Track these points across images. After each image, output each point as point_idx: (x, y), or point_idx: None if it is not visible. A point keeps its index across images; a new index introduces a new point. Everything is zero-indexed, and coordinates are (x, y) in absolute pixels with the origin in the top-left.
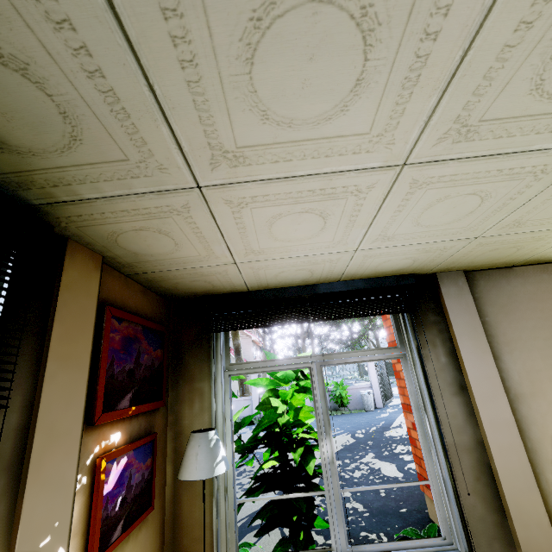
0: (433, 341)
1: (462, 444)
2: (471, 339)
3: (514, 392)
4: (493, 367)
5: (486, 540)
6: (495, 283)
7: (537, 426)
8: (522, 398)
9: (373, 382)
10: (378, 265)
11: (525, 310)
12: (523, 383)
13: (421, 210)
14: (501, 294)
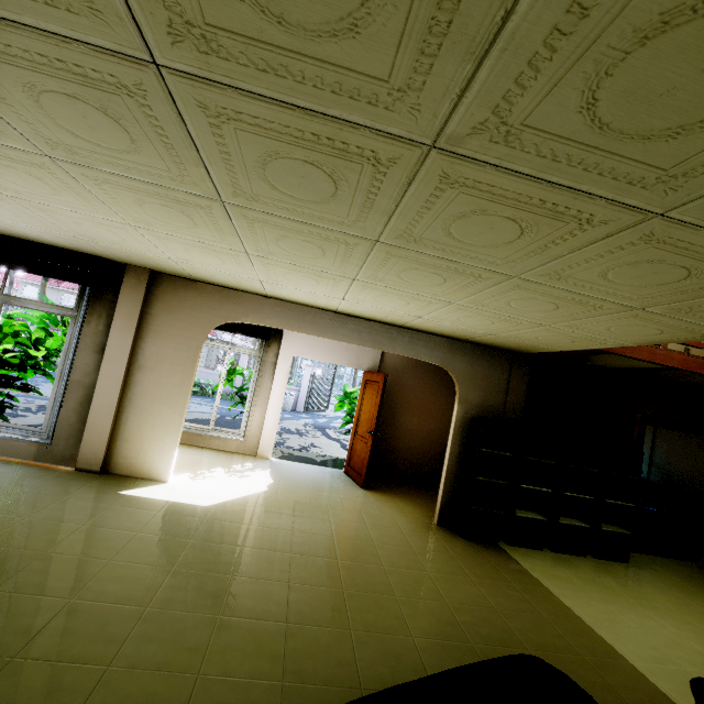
0: (101, 314)
1: (83, 383)
2: (125, 320)
3: (140, 363)
4: (130, 343)
5: (67, 436)
6: (176, 288)
7: (143, 387)
8: (143, 369)
9: (302, 387)
10: (40, 237)
11: (185, 315)
12: (150, 360)
13: None
14: (175, 298)
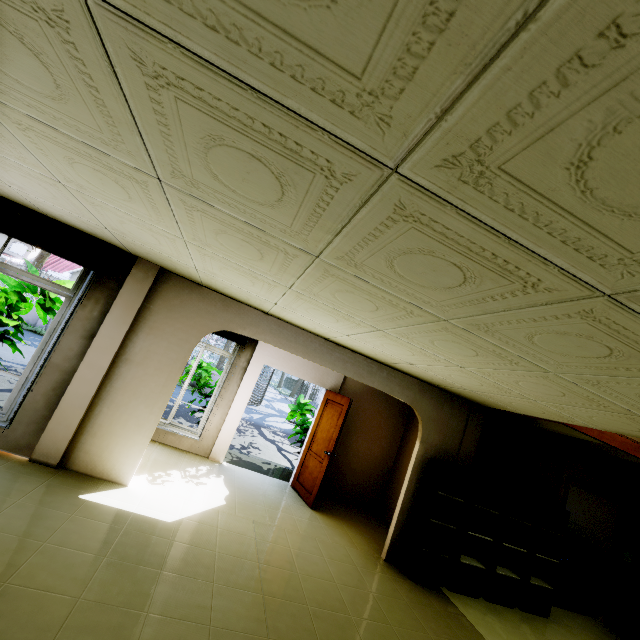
0: (99, 299)
1: (62, 367)
2: (123, 311)
3: (128, 356)
4: (122, 335)
5: (29, 421)
6: (181, 289)
7: (124, 381)
8: (129, 362)
9: None
10: (61, 216)
11: (184, 316)
12: (139, 355)
13: (3, 170)
14: (178, 298)
